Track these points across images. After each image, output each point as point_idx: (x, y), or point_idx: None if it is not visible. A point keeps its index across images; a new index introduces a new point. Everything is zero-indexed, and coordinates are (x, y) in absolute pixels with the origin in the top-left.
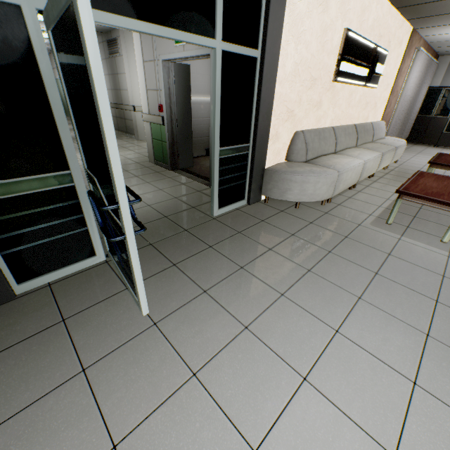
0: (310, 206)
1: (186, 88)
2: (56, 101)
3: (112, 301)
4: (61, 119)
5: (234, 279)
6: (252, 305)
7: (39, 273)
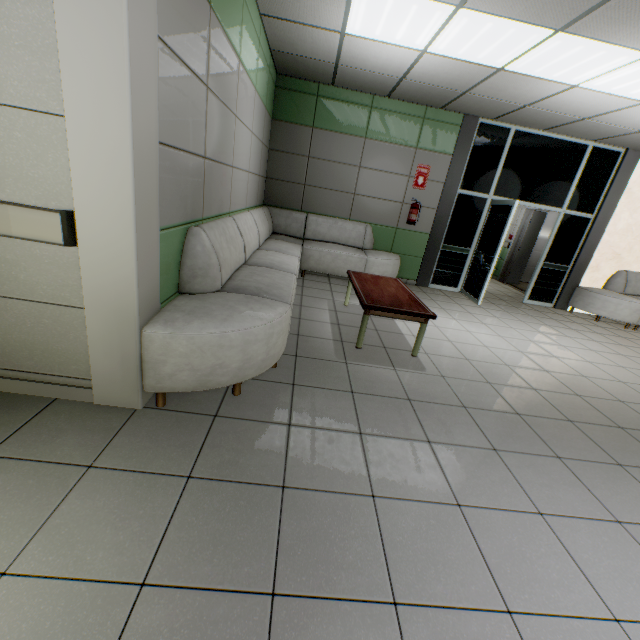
0: (611, 325)
1: (537, 228)
2: (480, 225)
3: (464, 299)
4: (478, 231)
5: (523, 315)
6: (528, 320)
7: (437, 283)
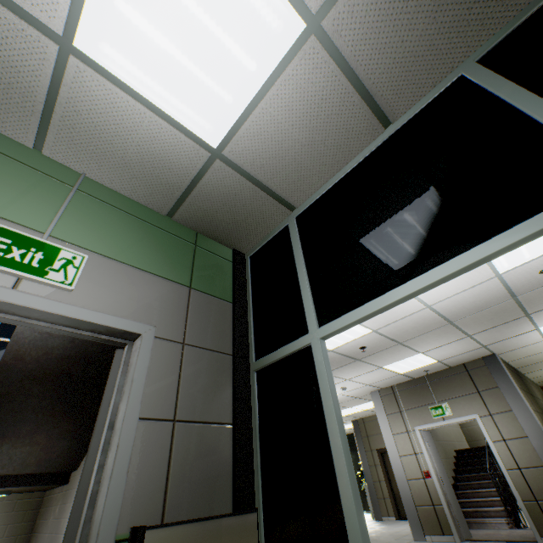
0: None
1: None
2: None
3: None
4: None
5: None
6: None
7: None
